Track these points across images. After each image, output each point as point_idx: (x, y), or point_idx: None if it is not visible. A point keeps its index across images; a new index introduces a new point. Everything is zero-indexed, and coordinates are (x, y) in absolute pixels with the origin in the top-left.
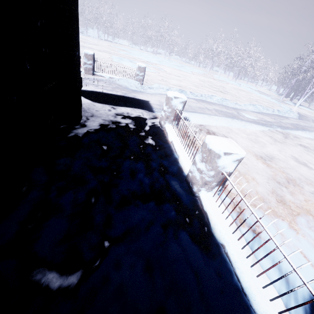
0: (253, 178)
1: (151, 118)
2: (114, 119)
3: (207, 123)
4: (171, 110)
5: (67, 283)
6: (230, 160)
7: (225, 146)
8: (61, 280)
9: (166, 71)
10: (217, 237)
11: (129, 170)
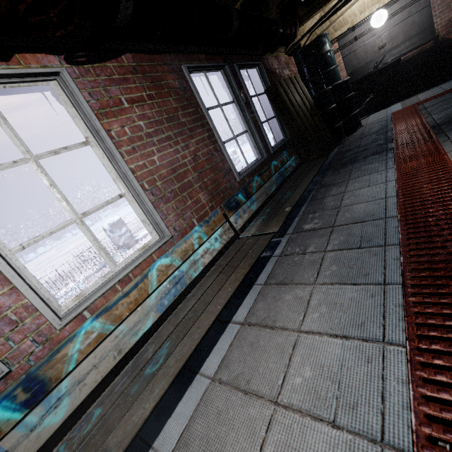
0: None
1: None
2: None
3: None
4: None
5: None
6: None
7: None
8: None
9: None
10: None
11: None
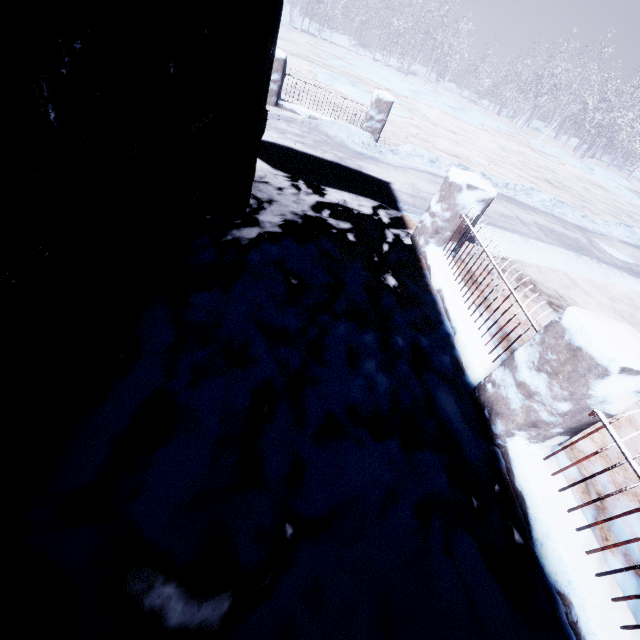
0: (631, 420)
1: (393, 226)
2: (314, 216)
3: (519, 257)
4: (451, 216)
5: (199, 618)
6: (631, 387)
7: (628, 350)
8: (185, 607)
9: (427, 116)
10: (549, 571)
11: (344, 347)
